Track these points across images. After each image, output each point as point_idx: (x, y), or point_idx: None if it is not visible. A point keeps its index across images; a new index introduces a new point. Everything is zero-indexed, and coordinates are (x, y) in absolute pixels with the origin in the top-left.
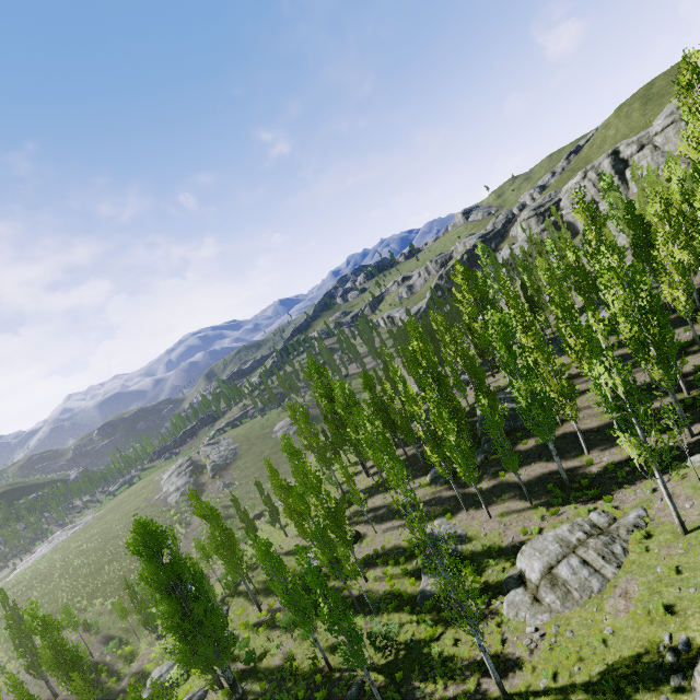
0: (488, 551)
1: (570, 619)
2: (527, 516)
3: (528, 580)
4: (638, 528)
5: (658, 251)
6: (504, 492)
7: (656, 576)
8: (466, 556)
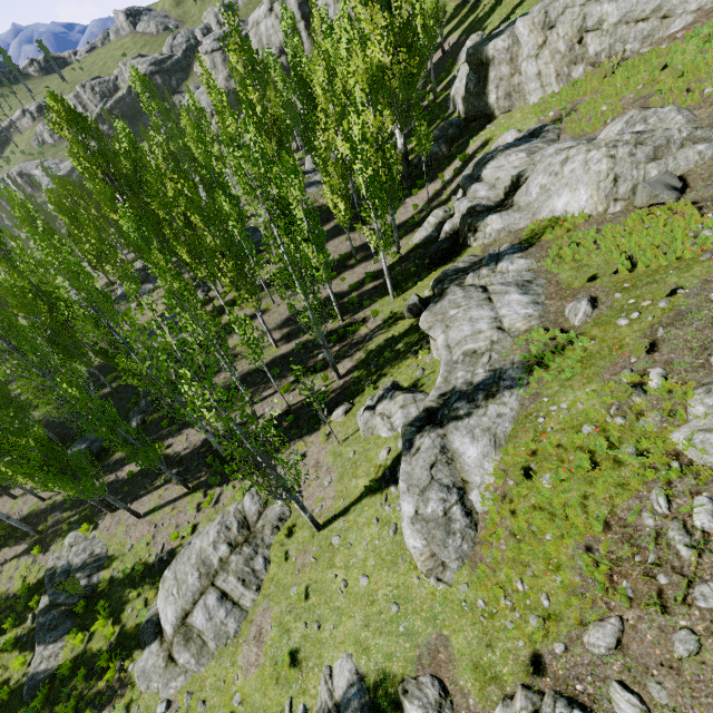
0: (131, 576)
1: (205, 680)
2: (183, 508)
3: (164, 631)
4: (283, 522)
5: (319, 139)
6: (160, 474)
7: (289, 604)
8: (103, 590)
